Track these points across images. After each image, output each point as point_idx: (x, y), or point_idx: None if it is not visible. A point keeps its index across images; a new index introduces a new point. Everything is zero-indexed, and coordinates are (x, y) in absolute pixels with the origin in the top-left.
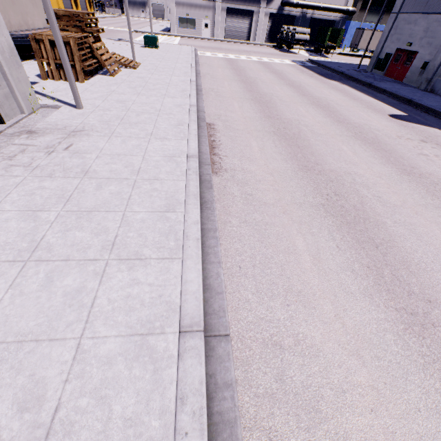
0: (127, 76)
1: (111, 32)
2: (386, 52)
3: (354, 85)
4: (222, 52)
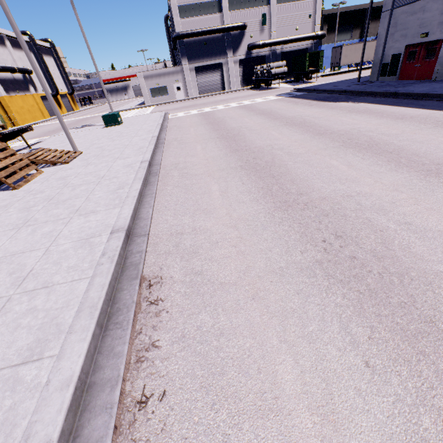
0: (42, 180)
1: (83, 120)
2: (391, 54)
3: (373, 99)
4: (196, 108)
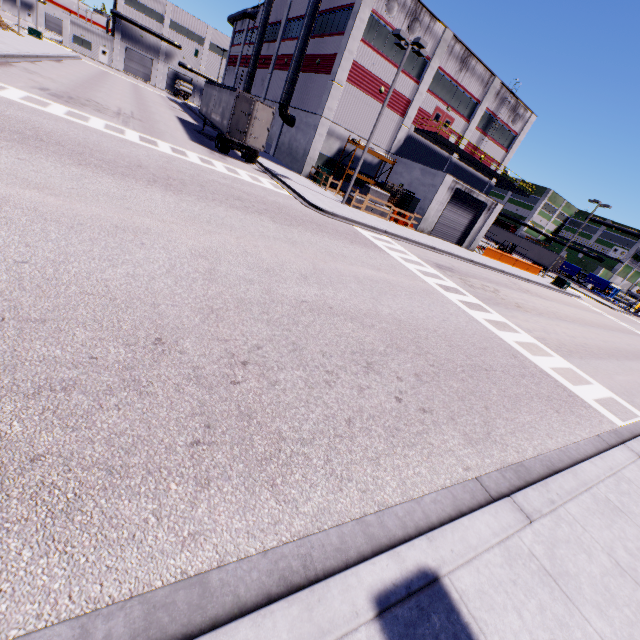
0: (15, 35)
1: None
2: None
3: (185, 108)
4: (108, 70)
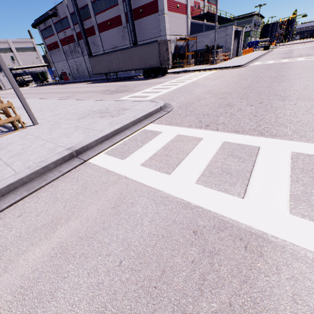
0: None
1: None
2: (59, 74)
3: (52, 85)
4: None
